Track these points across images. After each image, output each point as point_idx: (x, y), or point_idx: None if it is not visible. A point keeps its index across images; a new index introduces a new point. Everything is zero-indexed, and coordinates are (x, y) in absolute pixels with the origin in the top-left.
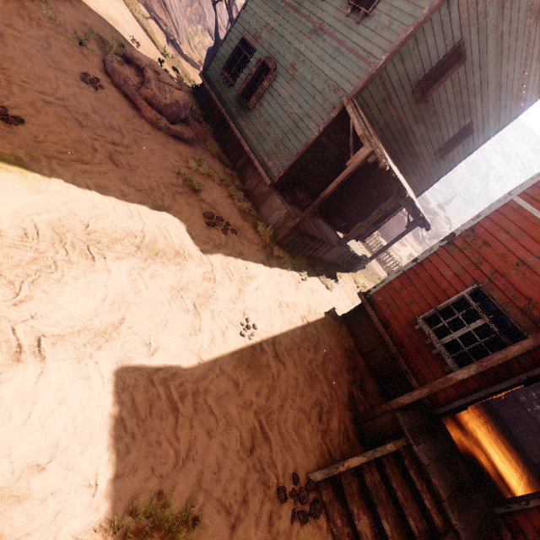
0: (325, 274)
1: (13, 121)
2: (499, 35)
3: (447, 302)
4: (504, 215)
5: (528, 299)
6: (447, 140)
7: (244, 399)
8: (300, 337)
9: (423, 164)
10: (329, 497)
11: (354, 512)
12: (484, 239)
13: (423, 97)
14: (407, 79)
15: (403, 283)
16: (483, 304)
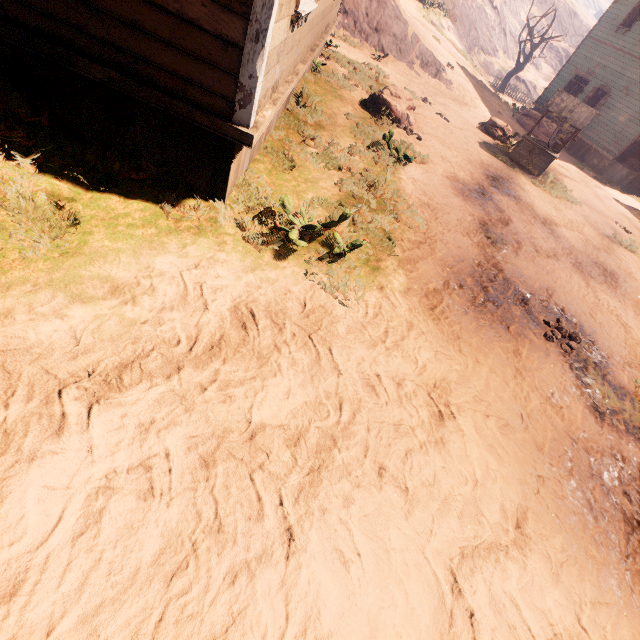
0: None
1: None
2: None
3: None
4: None
5: None
6: None
7: None
8: None
9: None
10: None
11: None
12: None
13: None
14: None
15: None
16: None
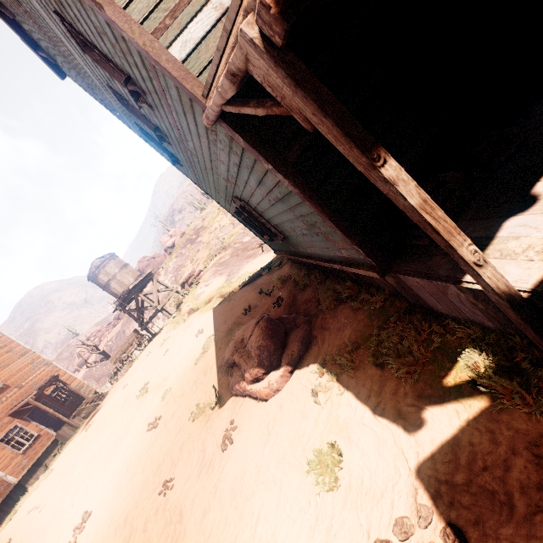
0: None
1: None
2: None
3: None
4: None
5: None
6: None
7: None
8: None
9: None
10: None
11: None
12: None
13: None
14: None
15: None
16: None
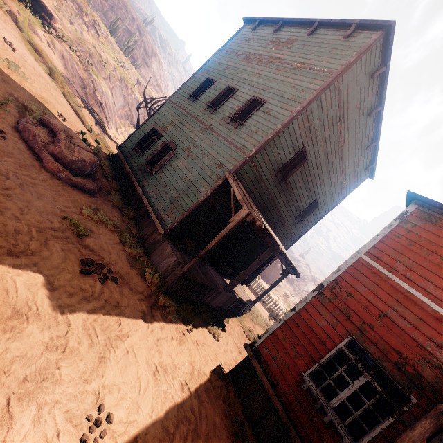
0: (212, 322)
1: None
2: (325, 149)
3: (329, 355)
4: (358, 270)
5: (398, 352)
6: (302, 210)
7: None
8: (177, 417)
9: (288, 225)
10: None
11: None
12: (347, 290)
13: (284, 179)
14: (272, 166)
15: (286, 333)
16: (360, 357)
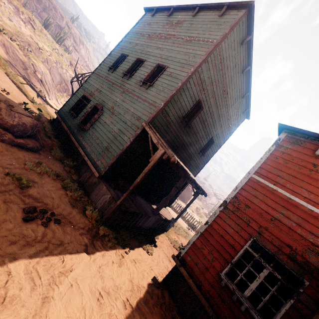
0: (145, 240)
1: None
2: (215, 99)
3: (238, 256)
4: (250, 186)
5: (289, 246)
6: (203, 146)
7: None
8: None
9: (194, 158)
10: None
11: None
12: (245, 203)
13: (187, 124)
14: (177, 115)
15: (203, 242)
16: (261, 253)
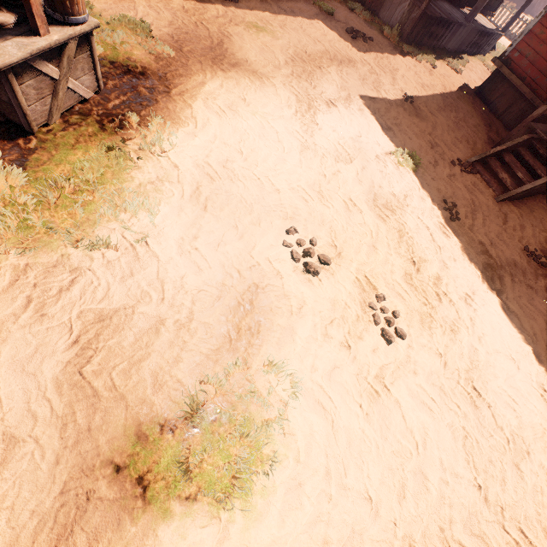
0: (452, 60)
1: (237, 1)
2: None
3: None
4: None
5: None
6: None
7: (420, 129)
8: (443, 104)
9: None
10: (480, 169)
11: (498, 171)
12: None
13: None
14: None
15: (545, 25)
16: None
